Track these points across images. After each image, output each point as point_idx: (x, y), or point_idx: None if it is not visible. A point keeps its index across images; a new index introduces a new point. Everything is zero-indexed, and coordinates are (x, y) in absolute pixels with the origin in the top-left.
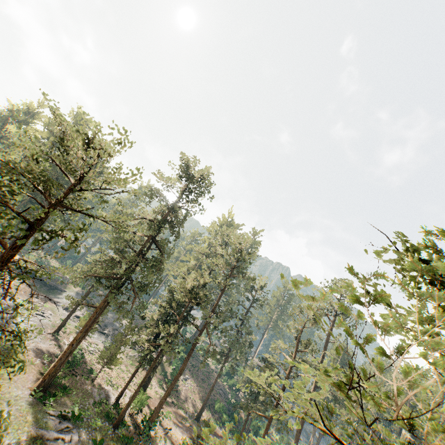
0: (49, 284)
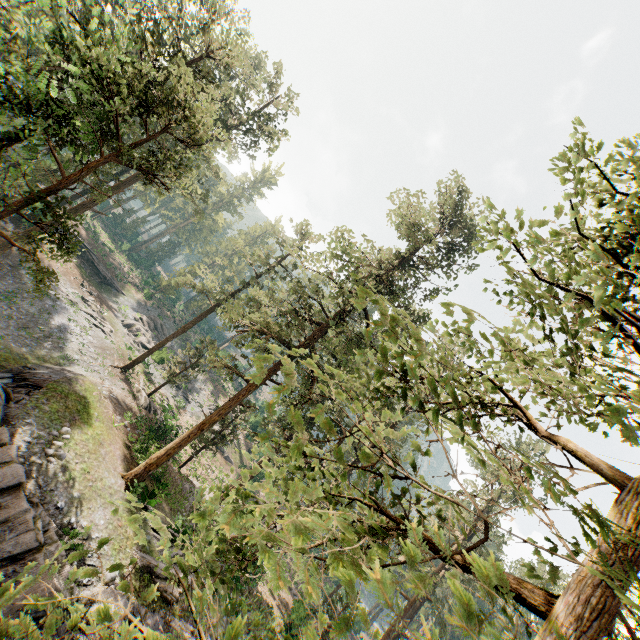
0: (103, 274)
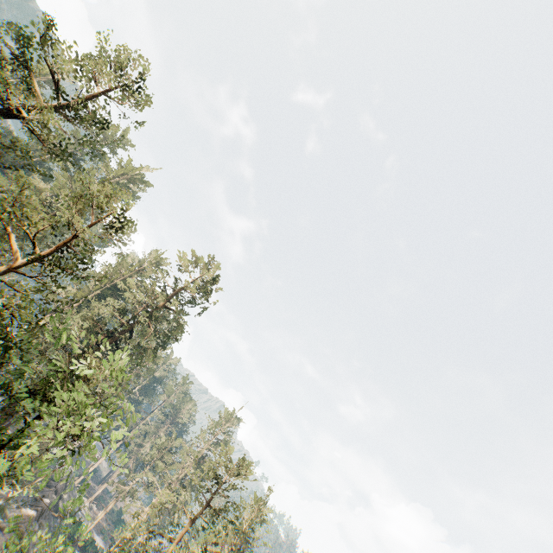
0: None
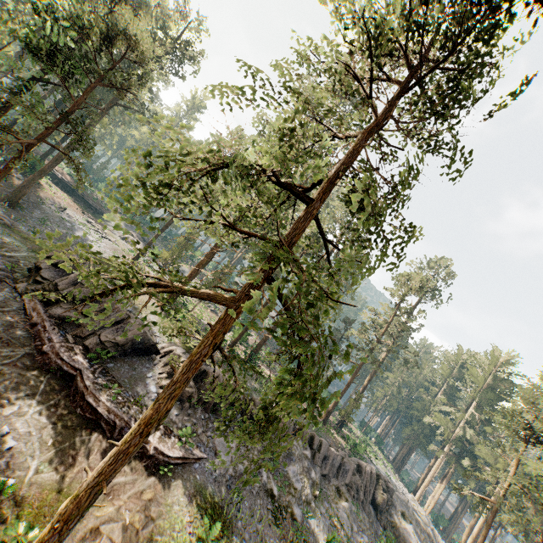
0: (93, 206)
